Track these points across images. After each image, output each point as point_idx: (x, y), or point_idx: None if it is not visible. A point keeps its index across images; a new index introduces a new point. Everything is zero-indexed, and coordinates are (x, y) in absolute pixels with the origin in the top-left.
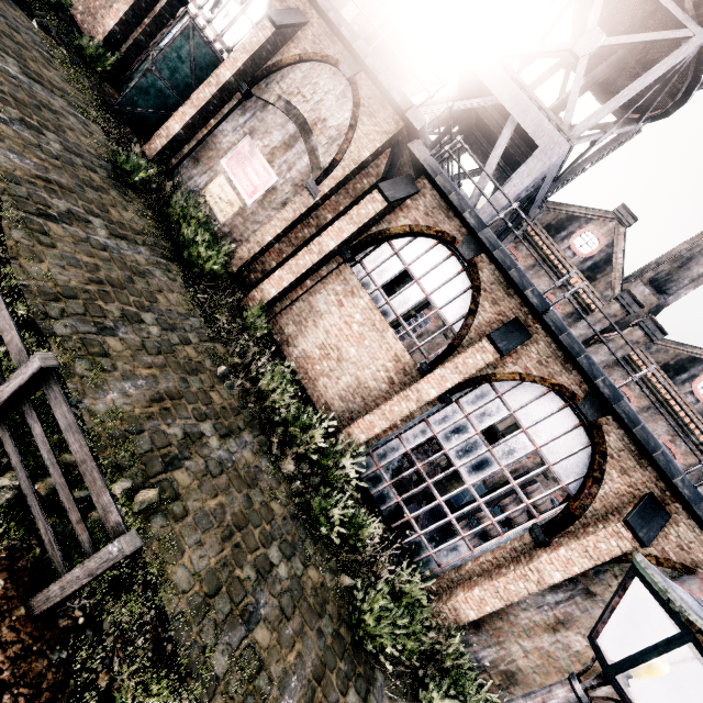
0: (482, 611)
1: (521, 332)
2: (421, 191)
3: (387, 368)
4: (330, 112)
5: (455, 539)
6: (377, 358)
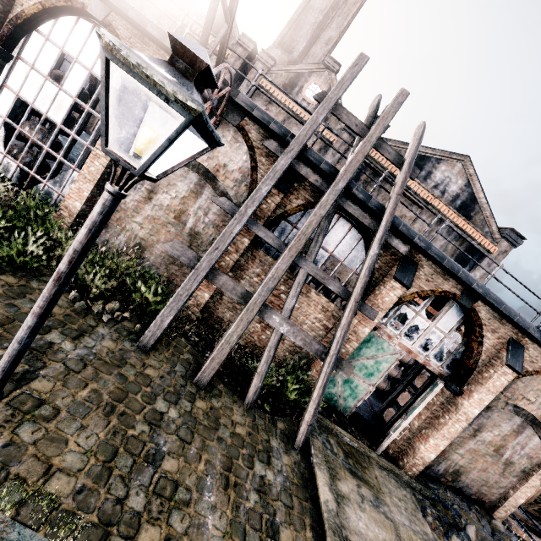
0: (83, 198)
1: None
2: None
3: None
4: None
5: (70, 174)
6: None
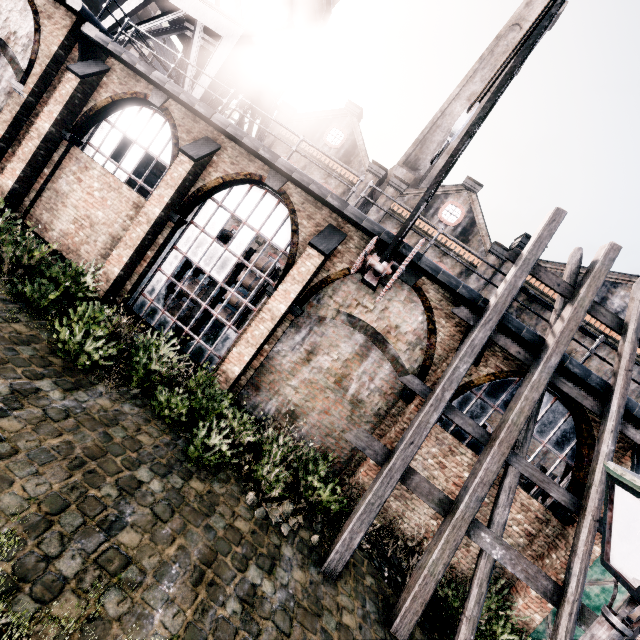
0: (243, 362)
1: (210, 144)
2: (112, 68)
3: (130, 216)
4: (17, 25)
5: (224, 331)
6: (121, 212)
